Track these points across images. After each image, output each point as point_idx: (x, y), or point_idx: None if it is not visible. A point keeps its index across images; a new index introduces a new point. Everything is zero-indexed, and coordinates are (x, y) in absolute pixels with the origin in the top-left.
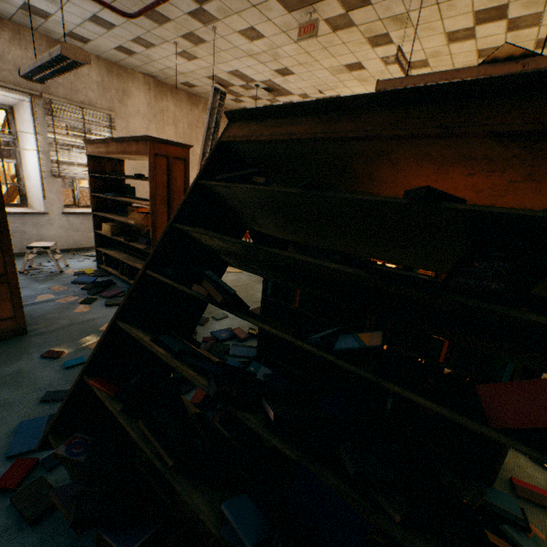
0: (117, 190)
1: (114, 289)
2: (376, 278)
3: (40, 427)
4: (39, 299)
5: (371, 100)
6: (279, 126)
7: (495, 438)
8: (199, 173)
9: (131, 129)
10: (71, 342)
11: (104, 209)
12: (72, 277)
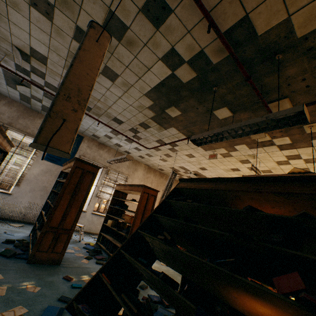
0: (120, 205)
1: (101, 255)
2: (232, 235)
3: (55, 311)
4: (68, 250)
5: (230, 179)
6: (198, 184)
7: (278, 296)
8: (166, 197)
9: (133, 182)
10: (77, 275)
11: (111, 213)
12: (83, 244)
